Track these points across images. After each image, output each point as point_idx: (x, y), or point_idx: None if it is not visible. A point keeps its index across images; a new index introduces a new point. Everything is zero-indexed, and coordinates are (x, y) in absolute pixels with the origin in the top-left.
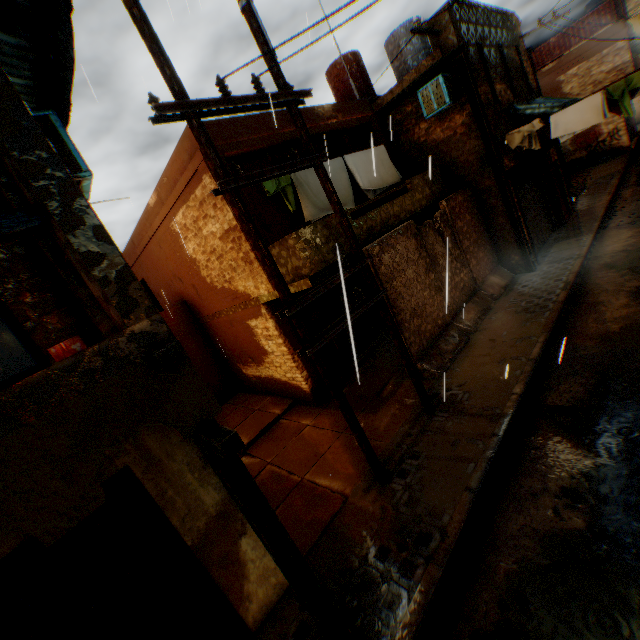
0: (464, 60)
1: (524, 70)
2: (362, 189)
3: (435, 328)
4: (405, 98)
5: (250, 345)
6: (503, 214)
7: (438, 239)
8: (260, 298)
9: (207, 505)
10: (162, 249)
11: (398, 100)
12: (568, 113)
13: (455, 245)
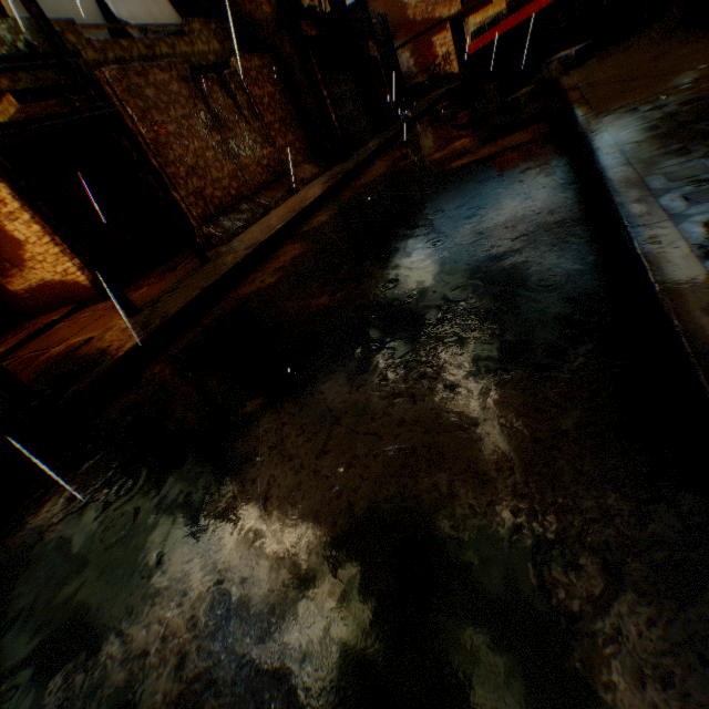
0: None
1: None
2: (121, 23)
3: (227, 197)
4: None
5: None
6: (309, 93)
7: (228, 102)
8: None
9: None
10: None
11: None
12: None
13: (254, 117)
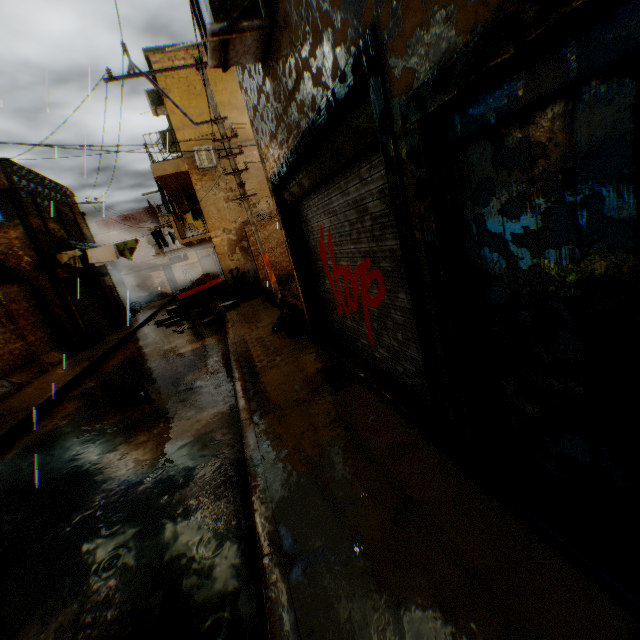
0: (17, 197)
1: (81, 223)
2: None
3: None
4: None
5: None
6: (62, 306)
7: None
8: None
9: None
10: None
11: None
12: (99, 251)
13: (12, 321)
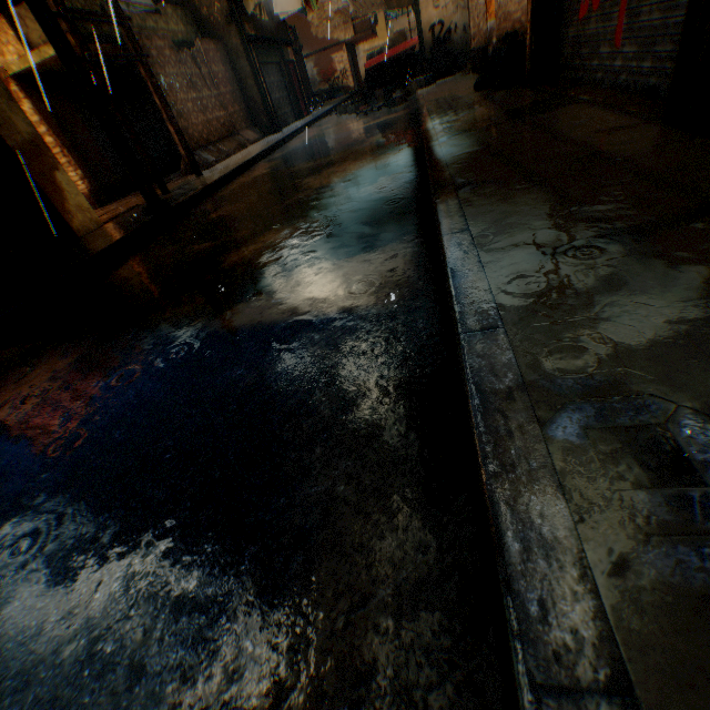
0: None
1: None
2: None
3: (202, 140)
4: None
5: None
6: (251, 77)
7: (196, 71)
8: (9, 69)
9: (22, 130)
10: None
11: None
12: None
13: (213, 87)
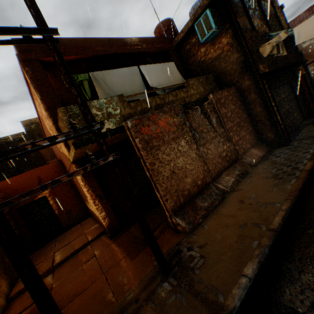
0: None
1: (278, 17)
2: (152, 87)
3: (194, 187)
4: (190, 33)
5: (81, 189)
6: (260, 104)
7: (204, 120)
8: (70, 159)
9: None
10: (45, 129)
11: (186, 36)
12: (308, 23)
13: (220, 125)
